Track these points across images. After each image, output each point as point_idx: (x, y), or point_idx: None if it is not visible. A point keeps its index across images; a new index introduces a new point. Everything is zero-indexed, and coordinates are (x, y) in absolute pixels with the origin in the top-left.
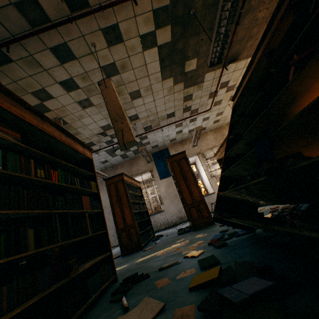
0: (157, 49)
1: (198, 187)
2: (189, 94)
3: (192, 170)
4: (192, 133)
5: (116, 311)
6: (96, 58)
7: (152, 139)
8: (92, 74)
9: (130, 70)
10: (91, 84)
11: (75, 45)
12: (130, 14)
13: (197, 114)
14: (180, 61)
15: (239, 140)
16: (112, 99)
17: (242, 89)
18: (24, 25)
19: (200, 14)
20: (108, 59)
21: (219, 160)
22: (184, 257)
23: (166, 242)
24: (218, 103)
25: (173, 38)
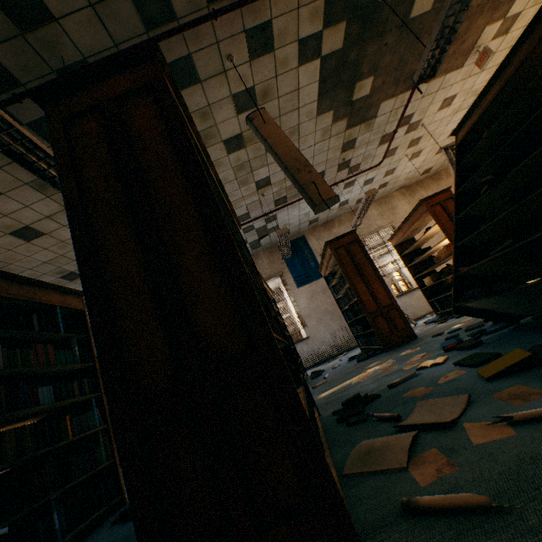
0: (320, 62)
1: (384, 284)
2: (351, 139)
3: (370, 258)
4: (343, 208)
5: (379, 426)
6: (229, 79)
7: (283, 221)
8: (218, 107)
9: (274, 99)
10: (212, 126)
11: (203, 58)
12: (292, 4)
13: (360, 172)
14: (349, 82)
15: (500, 182)
16: (281, 140)
17: (483, 111)
18: (136, 26)
19: (390, 2)
20: (246, 81)
21: (397, 246)
22: (417, 370)
23: (346, 372)
24: (391, 153)
25: (345, 42)
